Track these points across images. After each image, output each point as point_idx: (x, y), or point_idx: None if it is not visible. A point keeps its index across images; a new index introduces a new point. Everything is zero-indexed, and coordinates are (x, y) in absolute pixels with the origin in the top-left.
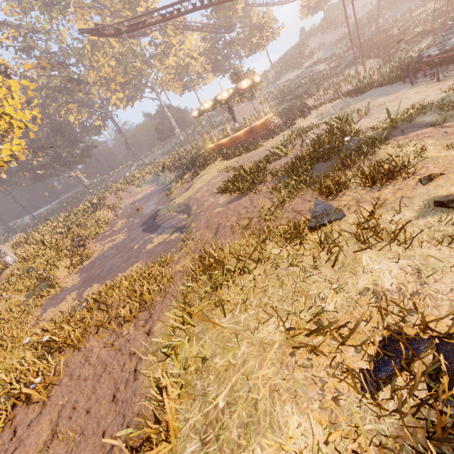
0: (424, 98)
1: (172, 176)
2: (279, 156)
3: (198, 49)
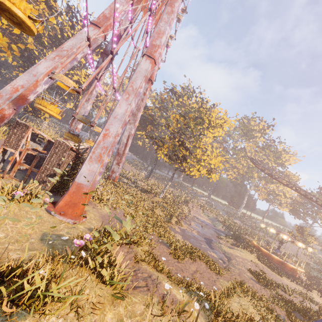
0: None
1: (222, 228)
2: (285, 291)
3: (292, 196)
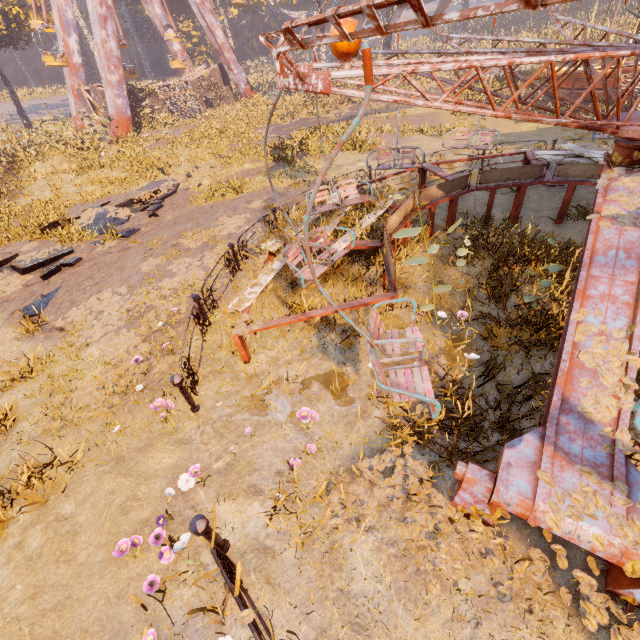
0: (345, 170)
1: None
2: None
3: None
